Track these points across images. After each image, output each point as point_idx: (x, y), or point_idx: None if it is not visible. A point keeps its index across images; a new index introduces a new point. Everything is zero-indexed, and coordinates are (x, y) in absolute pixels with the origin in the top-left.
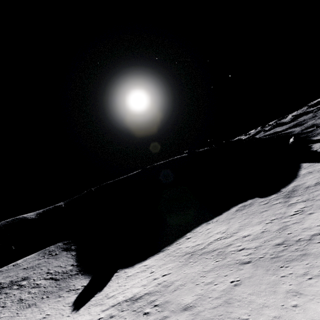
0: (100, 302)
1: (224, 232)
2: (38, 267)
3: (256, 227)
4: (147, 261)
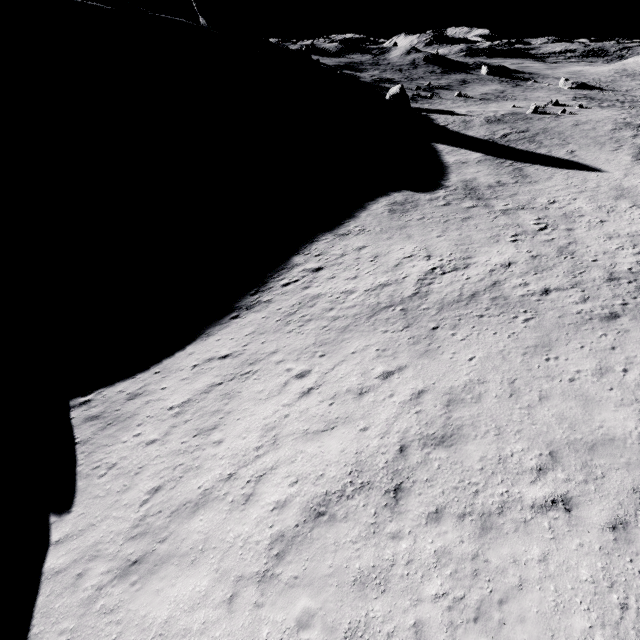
0: (150, 551)
1: (432, 257)
2: None
3: (500, 247)
4: (209, 343)
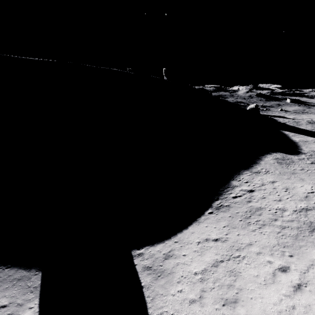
0: None
1: None
2: None
3: None
4: (202, 227)
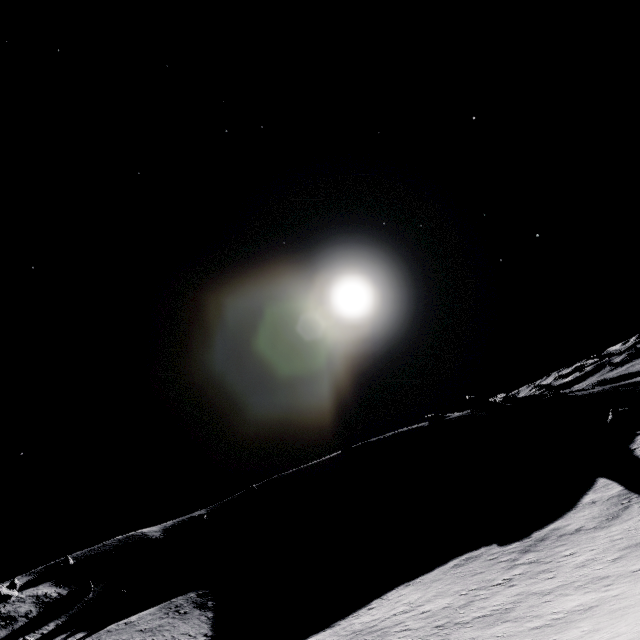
0: None
1: (411, 603)
2: (159, 631)
3: (446, 599)
4: None
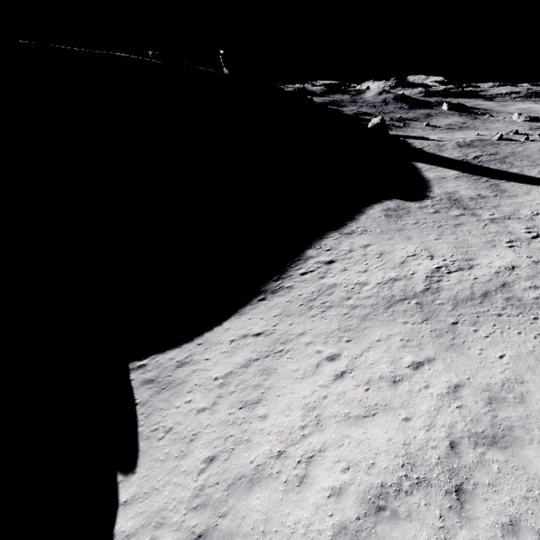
0: (213, 526)
1: (434, 257)
2: None
3: (499, 252)
4: (243, 321)
